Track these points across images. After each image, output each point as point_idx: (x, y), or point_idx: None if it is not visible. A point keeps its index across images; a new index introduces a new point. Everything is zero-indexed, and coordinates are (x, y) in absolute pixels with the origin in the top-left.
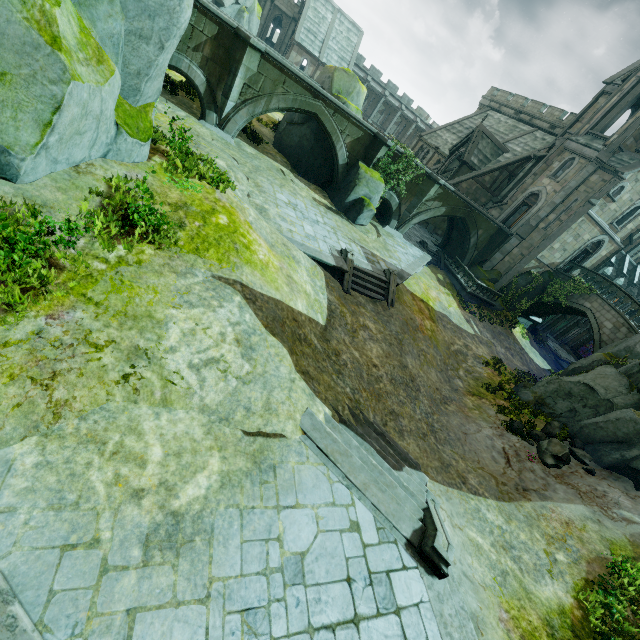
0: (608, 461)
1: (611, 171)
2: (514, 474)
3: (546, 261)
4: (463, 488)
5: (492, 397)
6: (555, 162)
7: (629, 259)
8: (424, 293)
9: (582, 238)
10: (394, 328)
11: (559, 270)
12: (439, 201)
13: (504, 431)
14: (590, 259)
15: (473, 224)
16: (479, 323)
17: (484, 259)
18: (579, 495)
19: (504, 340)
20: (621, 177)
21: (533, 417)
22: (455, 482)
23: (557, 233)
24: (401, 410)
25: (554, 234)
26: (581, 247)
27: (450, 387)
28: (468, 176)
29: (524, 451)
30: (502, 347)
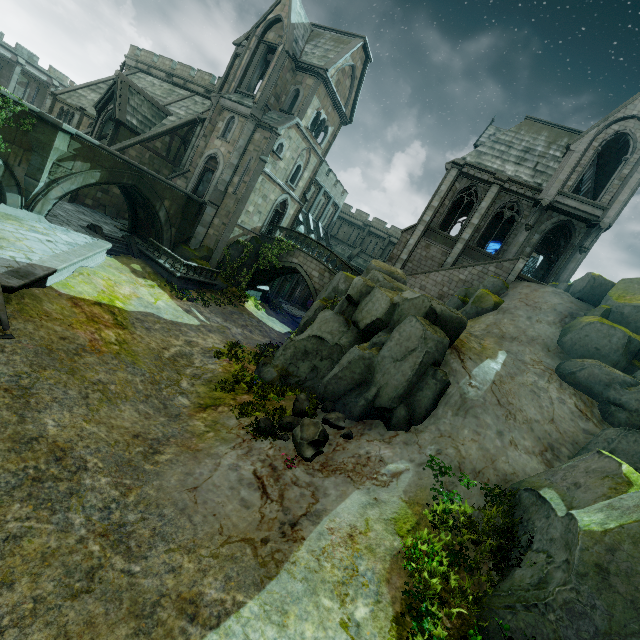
0: (358, 412)
1: (268, 128)
2: (275, 508)
3: (249, 227)
4: (192, 636)
5: (232, 397)
6: (219, 122)
7: (312, 218)
8: (104, 292)
9: (270, 199)
10: (8, 370)
11: (263, 234)
12: (83, 161)
13: (252, 441)
14: (284, 219)
15: (152, 193)
16: (204, 309)
17: (188, 236)
18: (349, 478)
19: (238, 319)
20: (277, 132)
21: (281, 398)
22: (172, 639)
23: (246, 195)
24: (6, 565)
25: (244, 196)
26: (272, 208)
27: (167, 416)
28: (132, 140)
29: (280, 456)
30: (238, 327)
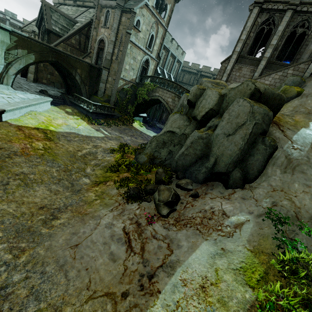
0: (201, 177)
1: (128, 11)
2: (137, 260)
3: (128, 79)
4: None
5: (116, 175)
6: (101, 17)
7: (166, 71)
8: (43, 123)
9: (137, 59)
10: None
11: (137, 82)
12: (22, 49)
13: (125, 204)
14: (148, 72)
15: (68, 65)
16: (108, 128)
17: (96, 90)
18: (198, 230)
19: (128, 132)
20: (134, 11)
21: (148, 173)
22: None
23: (122, 58)
24: None
25: (121, 59)
26: (140, 65)
27: (71, 191)
28: (58, 41)
29: (144, 215)
30: (128, 136)
